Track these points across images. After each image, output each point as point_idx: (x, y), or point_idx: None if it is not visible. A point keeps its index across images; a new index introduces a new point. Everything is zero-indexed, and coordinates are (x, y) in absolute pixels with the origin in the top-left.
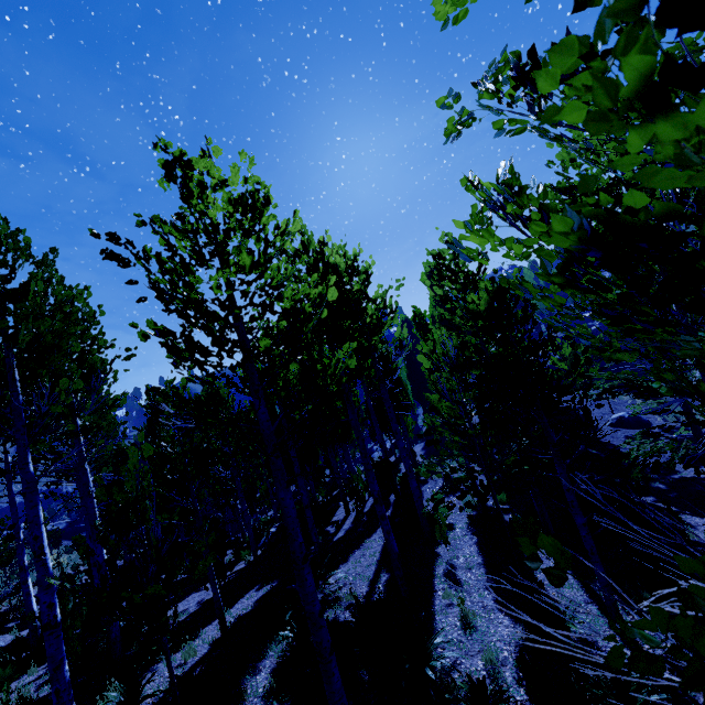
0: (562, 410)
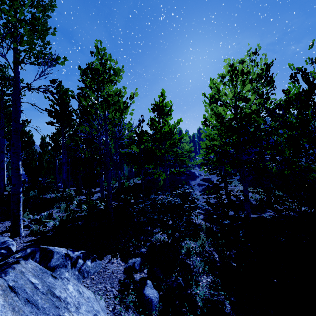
0: (190, 172)
